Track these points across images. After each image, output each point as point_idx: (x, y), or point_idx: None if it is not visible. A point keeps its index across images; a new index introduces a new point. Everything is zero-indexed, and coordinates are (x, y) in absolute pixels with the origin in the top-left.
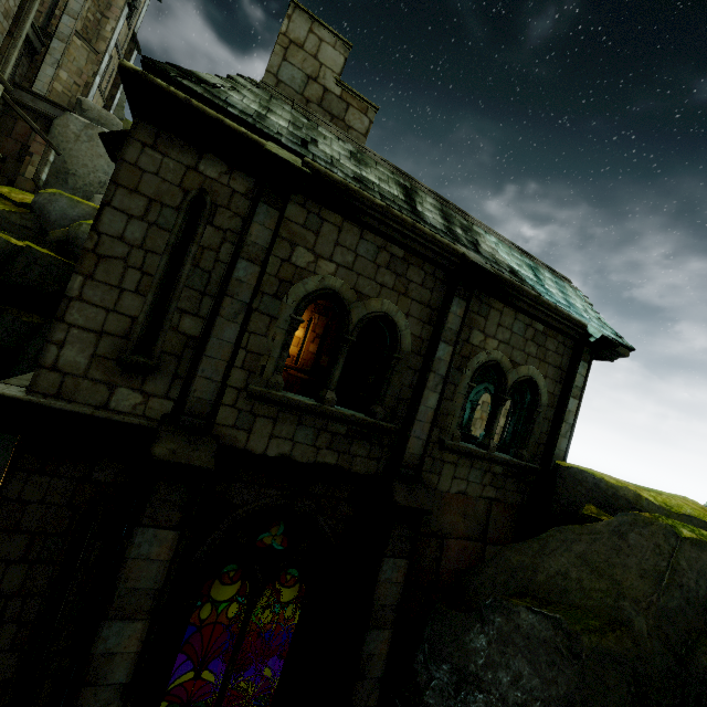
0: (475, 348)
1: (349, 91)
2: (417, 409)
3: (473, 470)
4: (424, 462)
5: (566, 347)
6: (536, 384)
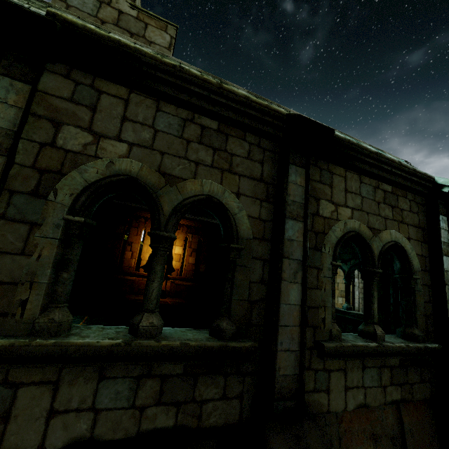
0: (328, 220)
1: (145, 13)
2: (276, 311)
3: (366, 370)
4: (304, 383)
5: (418, 204)
6: (403, 249)
